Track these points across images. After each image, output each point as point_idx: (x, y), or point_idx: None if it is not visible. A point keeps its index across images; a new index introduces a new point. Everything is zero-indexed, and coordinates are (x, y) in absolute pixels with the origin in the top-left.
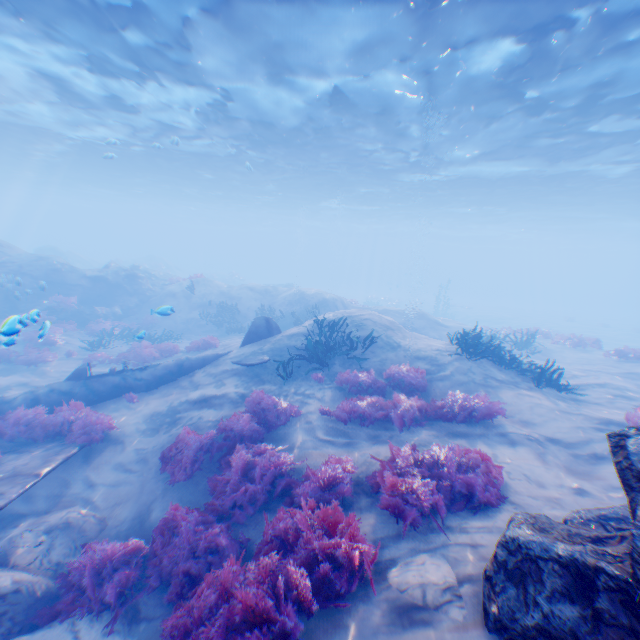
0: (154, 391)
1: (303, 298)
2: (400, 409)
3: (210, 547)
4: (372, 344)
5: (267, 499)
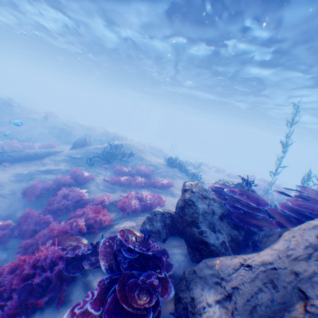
0: (20, 164)
1: (107, 133)
2: (136, 181)
3: (45, 222)
4: (132, 157)
5: (73, 208)
